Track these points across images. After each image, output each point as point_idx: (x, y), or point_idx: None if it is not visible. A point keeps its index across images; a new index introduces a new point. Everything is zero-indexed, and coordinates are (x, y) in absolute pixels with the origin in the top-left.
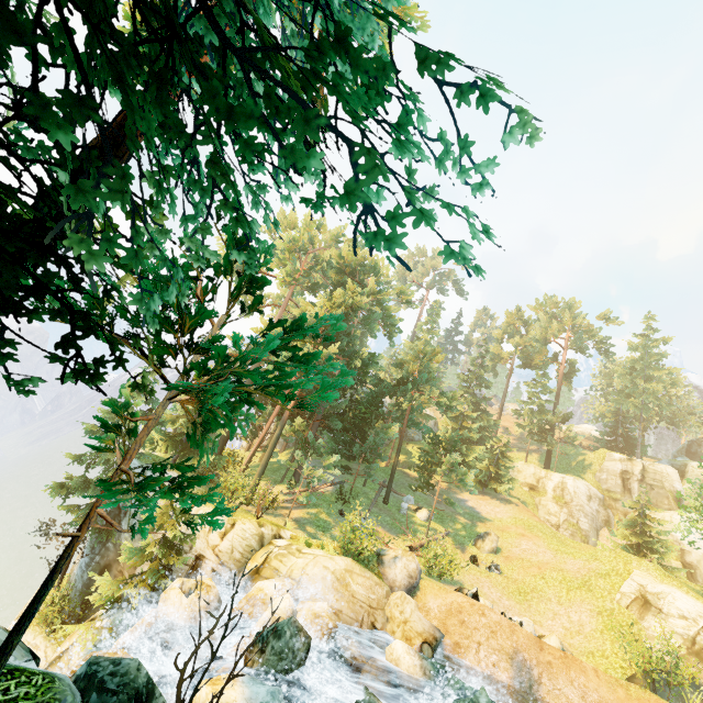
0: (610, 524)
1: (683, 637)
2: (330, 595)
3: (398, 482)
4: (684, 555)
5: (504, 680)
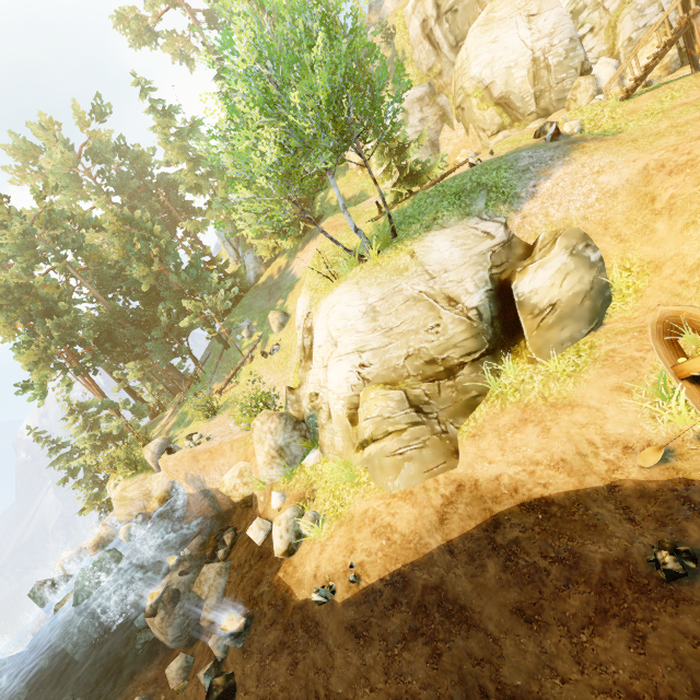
0: (446, 116)
1: (299, 350)
2: (121, 511)
3: (246, 309)
4: (491, 92)
5: (193, 492)
